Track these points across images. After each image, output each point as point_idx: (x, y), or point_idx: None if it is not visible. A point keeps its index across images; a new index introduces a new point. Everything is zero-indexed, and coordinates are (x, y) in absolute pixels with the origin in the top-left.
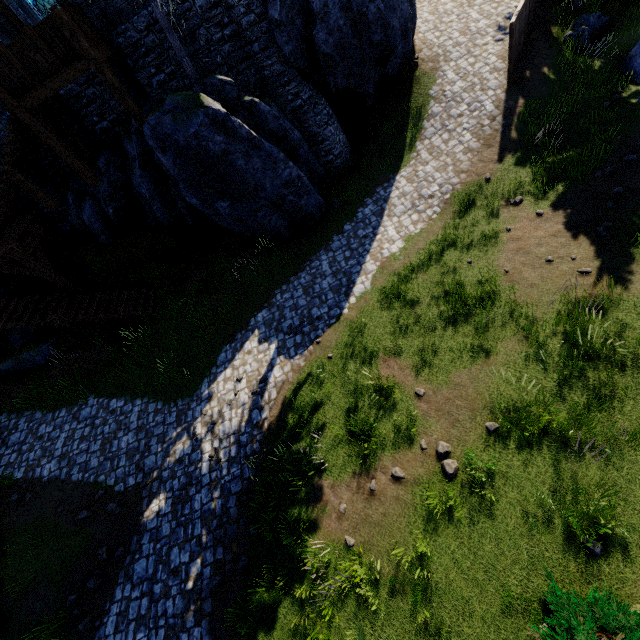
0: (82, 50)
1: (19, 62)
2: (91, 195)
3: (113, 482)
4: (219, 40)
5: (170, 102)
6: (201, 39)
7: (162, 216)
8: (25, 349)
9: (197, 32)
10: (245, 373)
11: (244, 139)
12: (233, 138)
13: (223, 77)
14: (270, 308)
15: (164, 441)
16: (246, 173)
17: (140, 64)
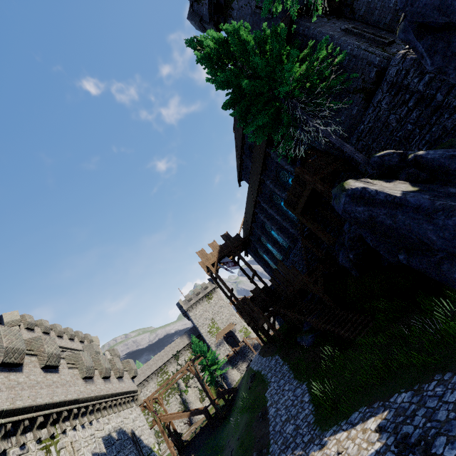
0: (307, 180)
1: (293, 195)
2: (345, 245)
3: (270, 450)
4: (406, 113)
5: (333, 193)
6: (392, 122)
7: (390, 258)
8: (304, 333)
9: (388, 120)
10: (345, 450)
11: (383, 202)
12: (372, 205)
13: (381, 153)
14: (414, 394)
15: (293, 451)
16: (400, 229)
17: (358, 161)
